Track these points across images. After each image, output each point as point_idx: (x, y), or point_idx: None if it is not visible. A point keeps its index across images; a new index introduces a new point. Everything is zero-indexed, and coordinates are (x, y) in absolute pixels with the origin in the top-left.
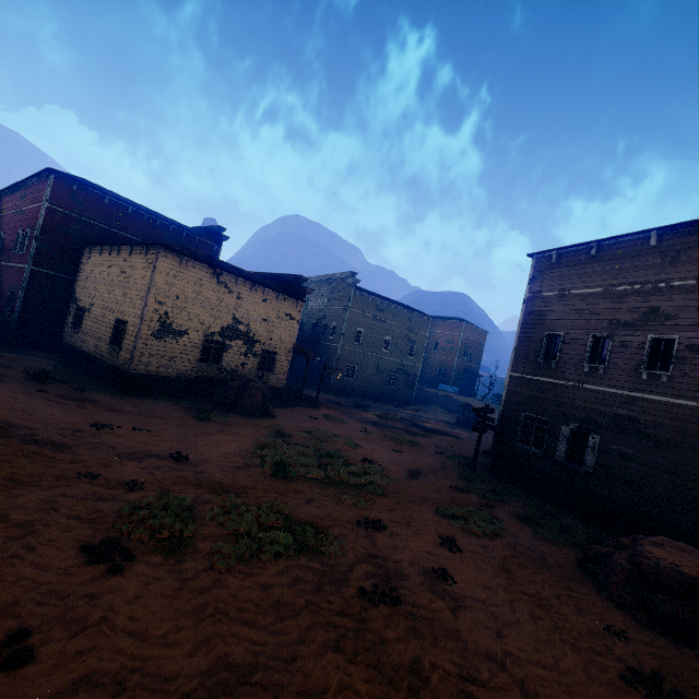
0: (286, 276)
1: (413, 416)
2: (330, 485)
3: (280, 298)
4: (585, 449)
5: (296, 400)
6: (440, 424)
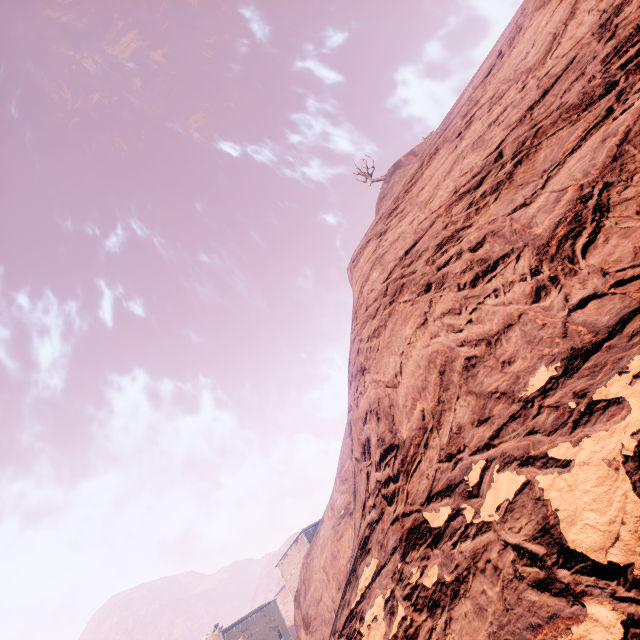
0: None
1: None
2: None
3: None
4: None
5: None
6: None
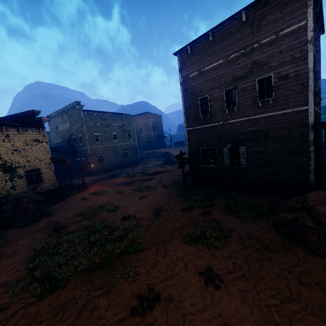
0: (22, 114)
1: (143, 169)
2: (100, 268)
3: (21, 131)
4: (239, 156)
5: (70, 190)
6: (157, 167)
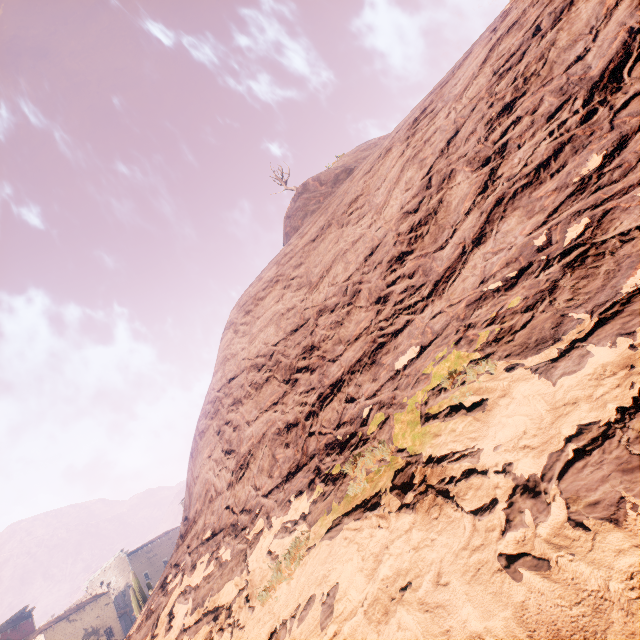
0: (92, 590)
1: None
2: None
3: (98, 601)
4: None
5: None
6: None
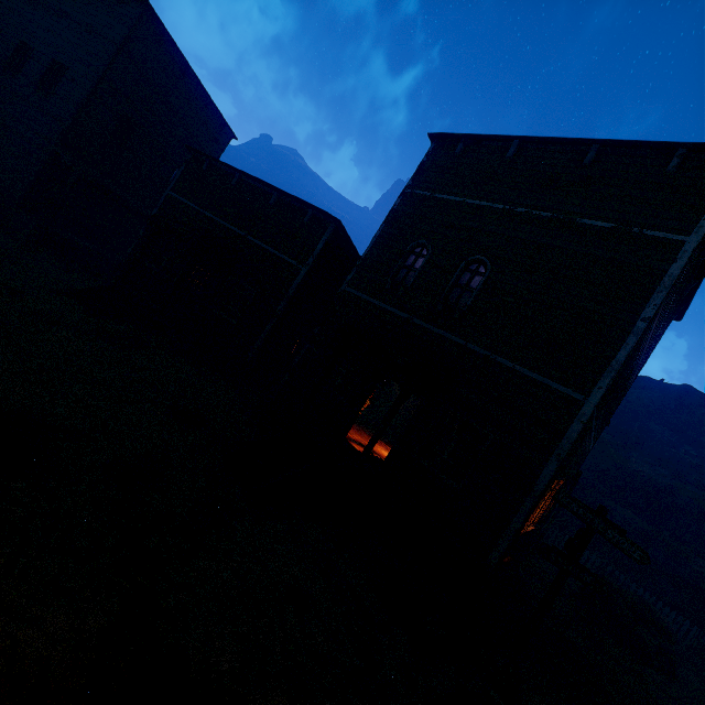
0: None
1: None
2: None
3: None
4: None
5: None
6: None
